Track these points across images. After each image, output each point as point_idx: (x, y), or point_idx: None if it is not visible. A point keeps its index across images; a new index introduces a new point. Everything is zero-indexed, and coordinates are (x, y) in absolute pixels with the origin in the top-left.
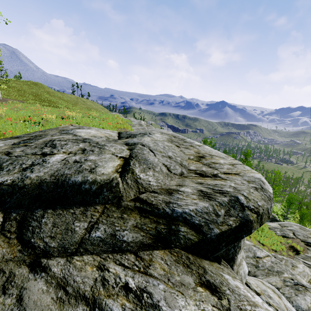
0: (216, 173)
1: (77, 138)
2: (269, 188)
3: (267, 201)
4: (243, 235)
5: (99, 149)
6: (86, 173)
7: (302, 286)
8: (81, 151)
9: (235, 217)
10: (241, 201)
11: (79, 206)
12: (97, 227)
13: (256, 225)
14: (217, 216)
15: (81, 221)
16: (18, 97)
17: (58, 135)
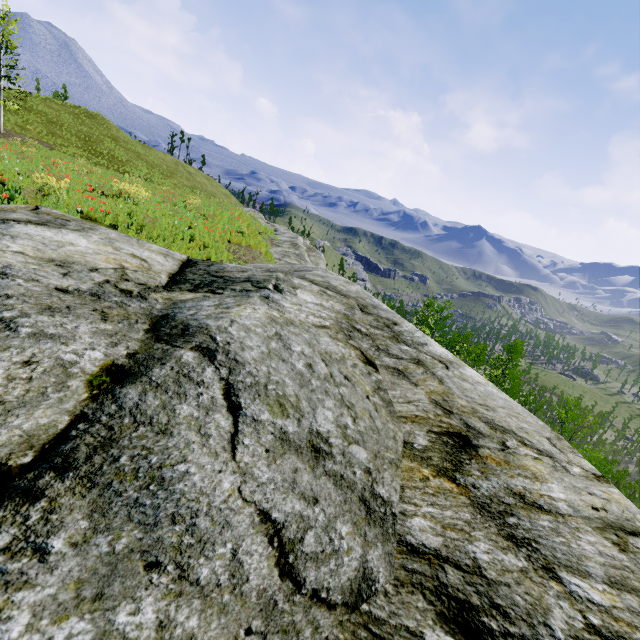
0: (569, 639)
1: None
2: None
3: None
4: None
5: None
6: None
7: None
8: None
9: None
10: None
11: None
12: None
13: None
14: None
15: None
16: (45, 137)
17: None
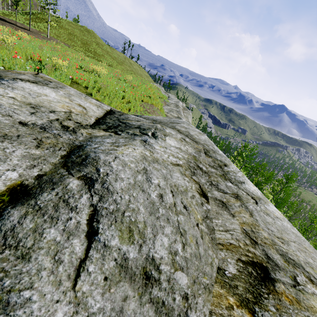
0: None
1: None
2: None
3: None
4: None
5: None
6: None
7: None
8: None
9: None
10: None
11: None
12: None
13: None
14: None
15: None
16: (66, 41)
17: None
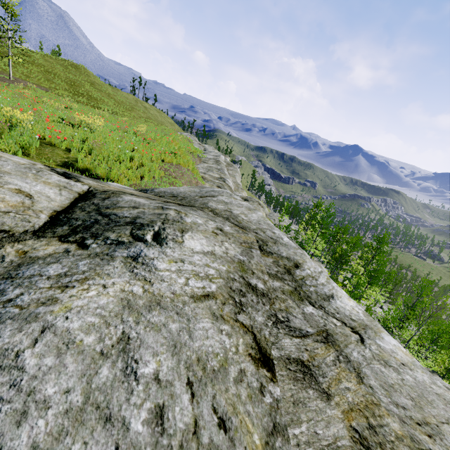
0: None
1: None
2: None
3: None
4: None
5: None
6: None
7: None
8: None
9: None
10: None
11: None
12: None
13: None
14: None
15: None
16: (43, 82)
17: None
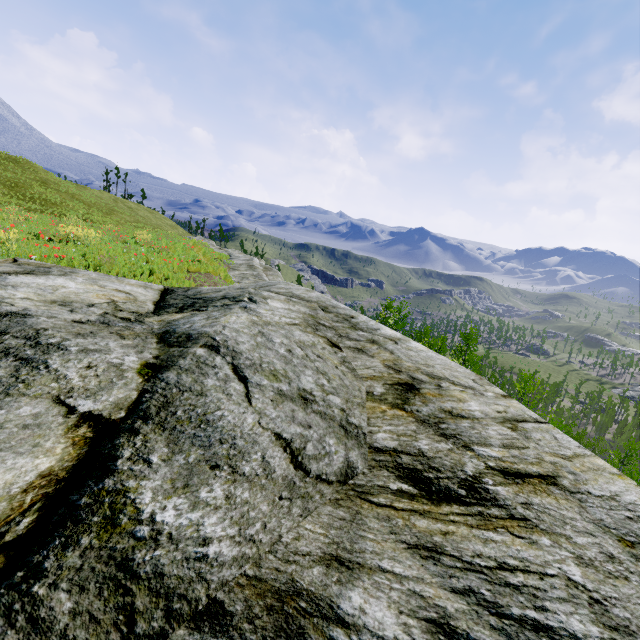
0: (475, 474)
1: None
2: None
3: None
4: None
5: (14, 371)
6: None
7: None
8: None
9: None
10: None
11: None
12: None
13: None
14: None
15: None
16: None
17: None
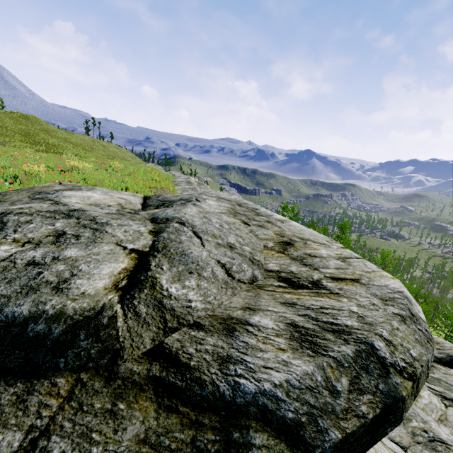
0: (317, 279)
1: (56, 209)
2: (419, 309)
3: (425, 346)
4: (386, 430)
5: (93, 234)
6: (45, 294)
7: (442, 443)
8: (53, 237)
9: (372, 394)
10: (380, 353)
11: (14, 380)
12: (44, 448)
13: (409, 402)
14: (335, 395)
15: (9, 428)
16: None
17: (24, 203)
